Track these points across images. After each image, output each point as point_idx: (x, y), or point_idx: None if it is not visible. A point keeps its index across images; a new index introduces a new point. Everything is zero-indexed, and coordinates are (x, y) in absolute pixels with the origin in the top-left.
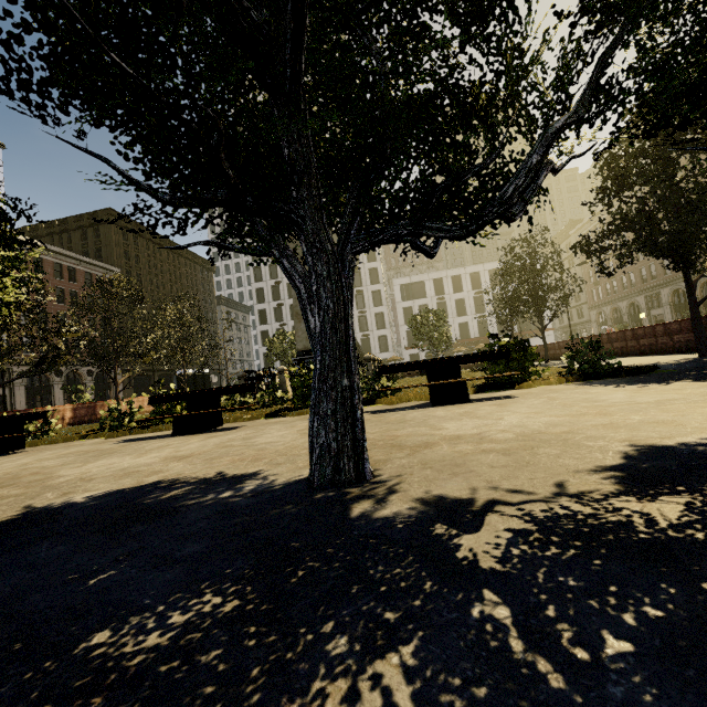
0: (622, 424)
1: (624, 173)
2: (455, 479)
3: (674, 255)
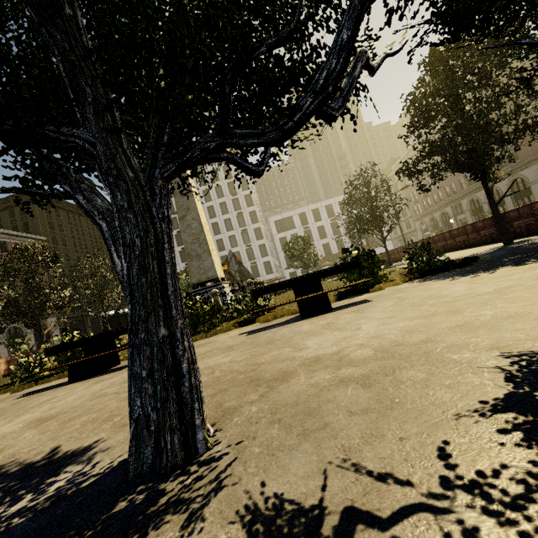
0: (478, 323)
1: (427, 108)
2: (304, 448)
3: (474, 168)
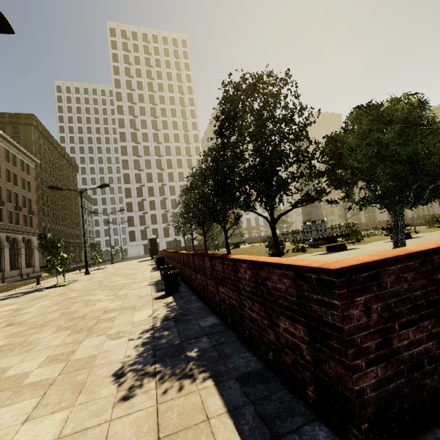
0: None
1: None
2: None
3: None
